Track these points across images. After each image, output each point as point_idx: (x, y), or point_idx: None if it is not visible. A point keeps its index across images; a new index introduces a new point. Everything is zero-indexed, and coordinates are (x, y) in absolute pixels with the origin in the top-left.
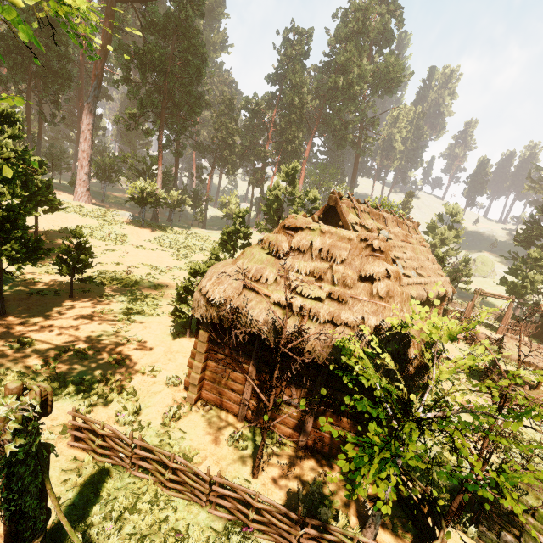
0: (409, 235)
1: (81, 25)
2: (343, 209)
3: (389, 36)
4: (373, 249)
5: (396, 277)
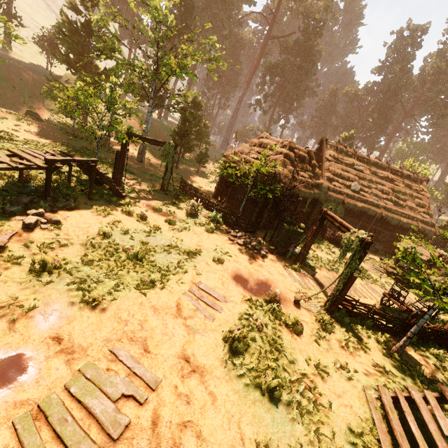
0: (398, 180)
1: (222, 68)
2: (324, 146)
3: None
4: (284, 145)
5: (284, 153)
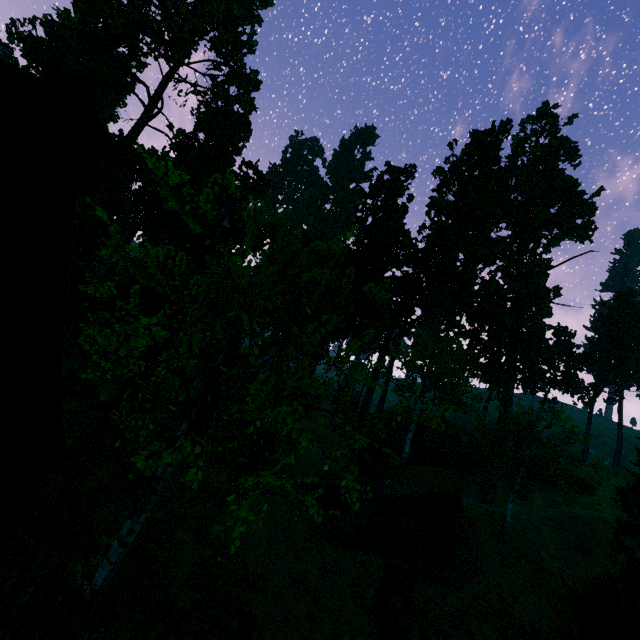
0: None
1: None
2: None
3: (559, 175)
4: None
5: None
